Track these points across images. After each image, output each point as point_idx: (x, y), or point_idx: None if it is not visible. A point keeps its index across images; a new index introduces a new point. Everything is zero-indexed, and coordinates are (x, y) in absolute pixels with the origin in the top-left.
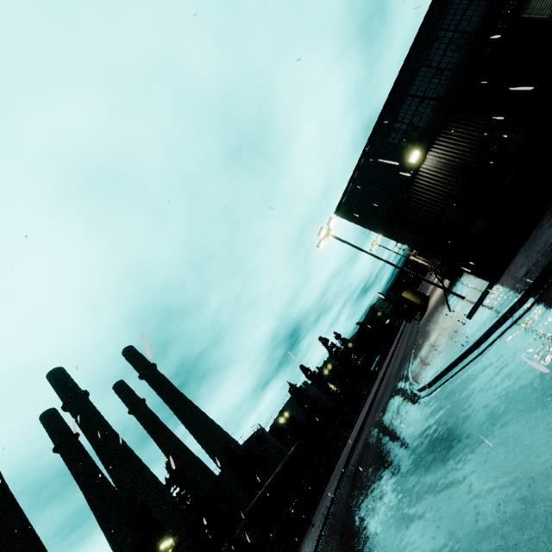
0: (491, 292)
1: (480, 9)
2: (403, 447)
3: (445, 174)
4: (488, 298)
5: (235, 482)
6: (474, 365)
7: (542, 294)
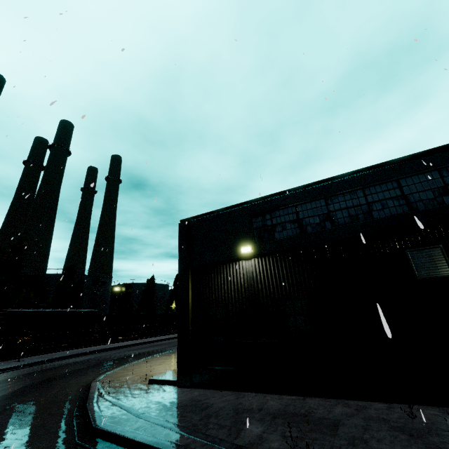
0: (169, 387)
1: (398, 211)
2: (24, 396)
3: (245, 285)
4: (160, 389)
5: (55, 288)
6: (61, 418)
7: (85, 448)
